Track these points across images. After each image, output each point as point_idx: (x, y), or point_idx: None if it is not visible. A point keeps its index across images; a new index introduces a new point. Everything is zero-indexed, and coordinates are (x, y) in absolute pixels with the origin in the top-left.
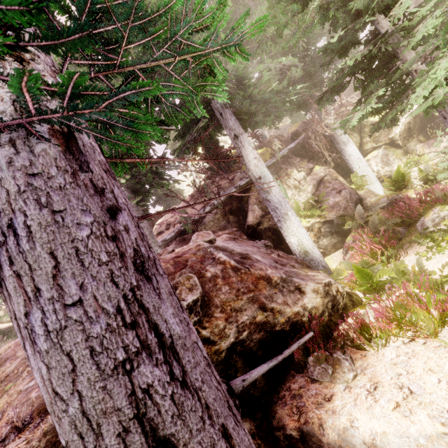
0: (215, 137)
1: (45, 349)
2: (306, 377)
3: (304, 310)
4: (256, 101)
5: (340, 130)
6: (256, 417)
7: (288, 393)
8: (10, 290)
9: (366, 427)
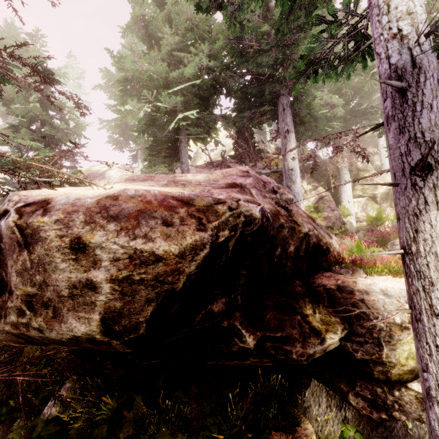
0: (252, 127)
1: (435, 111)
2: (333, 273)
3: (332, 245)
4: (310, 115)
5: (346, 170)
6: (301, 281)
7: (323, 276)
8: (427, 92)
9: (383, 284)
